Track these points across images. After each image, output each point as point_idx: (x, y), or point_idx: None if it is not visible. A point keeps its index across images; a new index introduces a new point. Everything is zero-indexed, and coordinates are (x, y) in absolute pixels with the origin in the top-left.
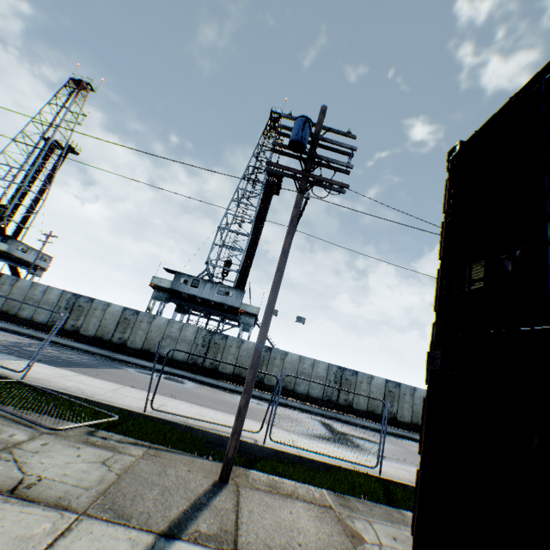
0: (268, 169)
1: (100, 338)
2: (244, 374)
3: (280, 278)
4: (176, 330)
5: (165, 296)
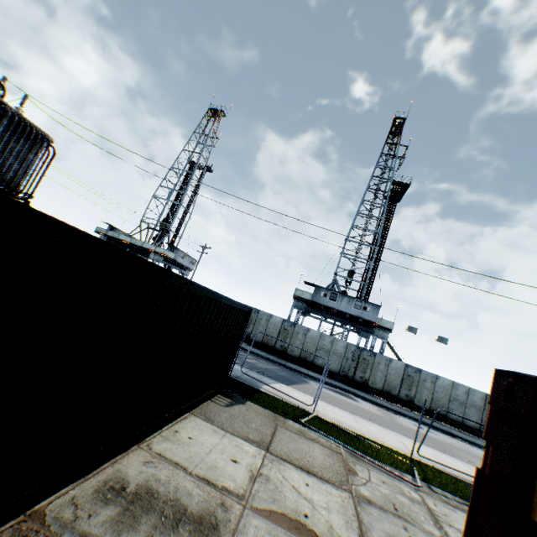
0: None
1: (266, 344)
2: (393, 391)
3: None
4: (328, 343)
5: (304, 306)
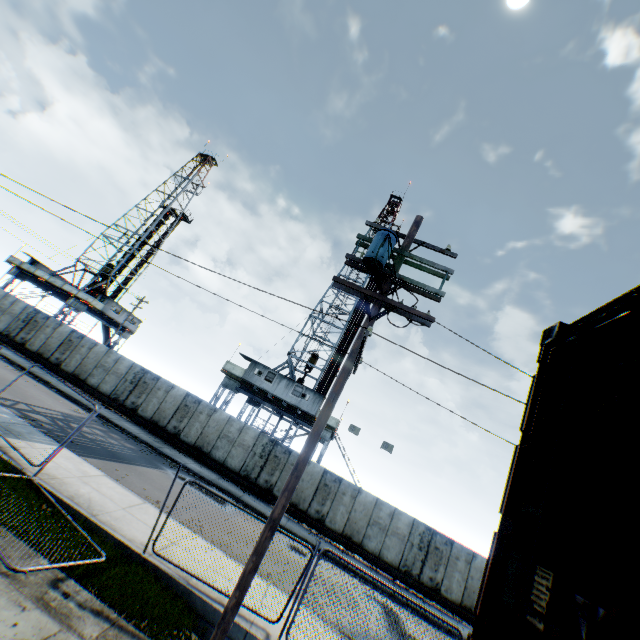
0: (336, 285)
1: (156, 422)
2: (302, 504)
3: (320, 430)
4: (235, 430)
5: (235, 386)
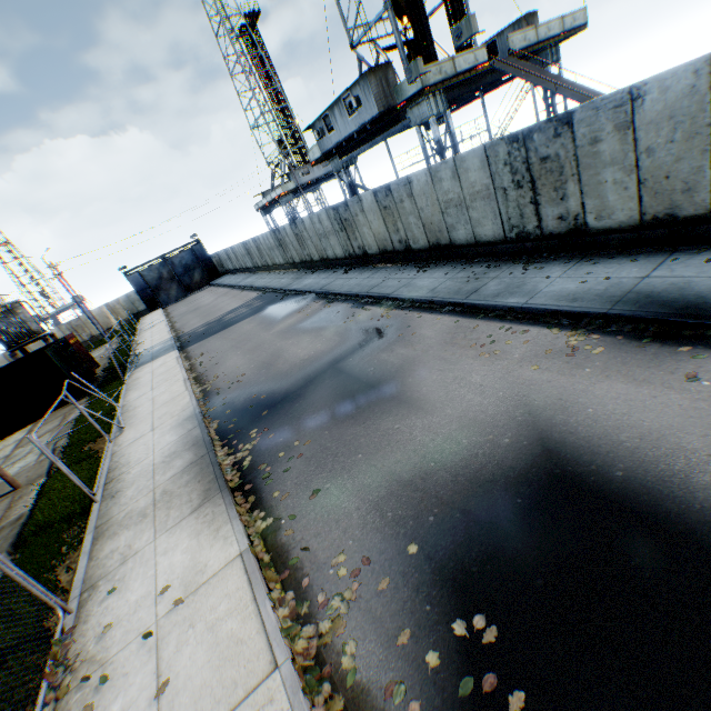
0: None
1: (302, 261)
2: (388, 246)
3: None
4: (319, 225)
5: (338, 163)
